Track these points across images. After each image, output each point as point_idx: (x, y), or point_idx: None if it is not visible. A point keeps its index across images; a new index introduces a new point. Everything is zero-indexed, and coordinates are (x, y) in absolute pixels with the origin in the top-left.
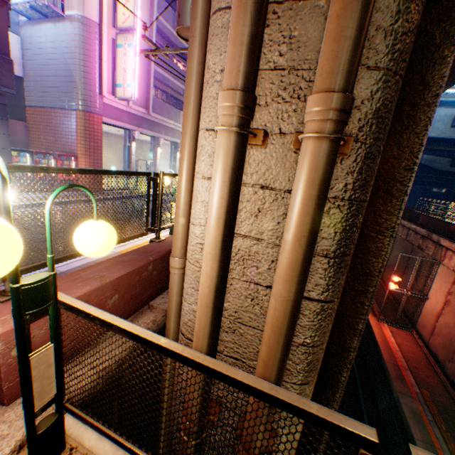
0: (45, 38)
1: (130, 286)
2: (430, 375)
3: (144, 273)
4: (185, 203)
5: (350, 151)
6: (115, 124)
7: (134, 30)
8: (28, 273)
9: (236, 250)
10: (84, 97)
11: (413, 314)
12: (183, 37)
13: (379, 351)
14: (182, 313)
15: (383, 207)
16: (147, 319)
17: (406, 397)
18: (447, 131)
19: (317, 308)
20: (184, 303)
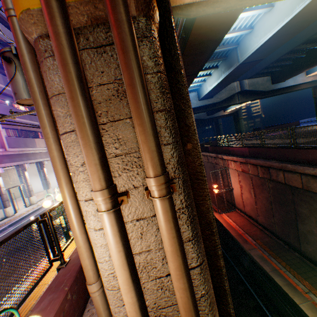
0: None
1: None
2: (255, 229)
3: (66, 305)
4: (84, 242)
5: (177, 190)
6: None
7: None
8: None
9: (138, 264)
10: None
11: (231, 200)
12: (23, 104)
13: (229, 231)
14: None
15: (199, 186)
16: None
17: (252, 250)
18: (198, 103)
19: (199, 270)
20: None
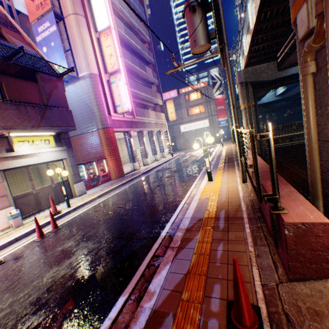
0: (69, 94)
1: None
2: None
3: None
4: None
5: None
6: (120, 130)
7: (119, 71)
8: (165, 226)
9: None
10: (101, 120)
11: None
12: (193, 53)
13: None
14: None
15: None
16: None
17: None
18: None
19: None
20: None
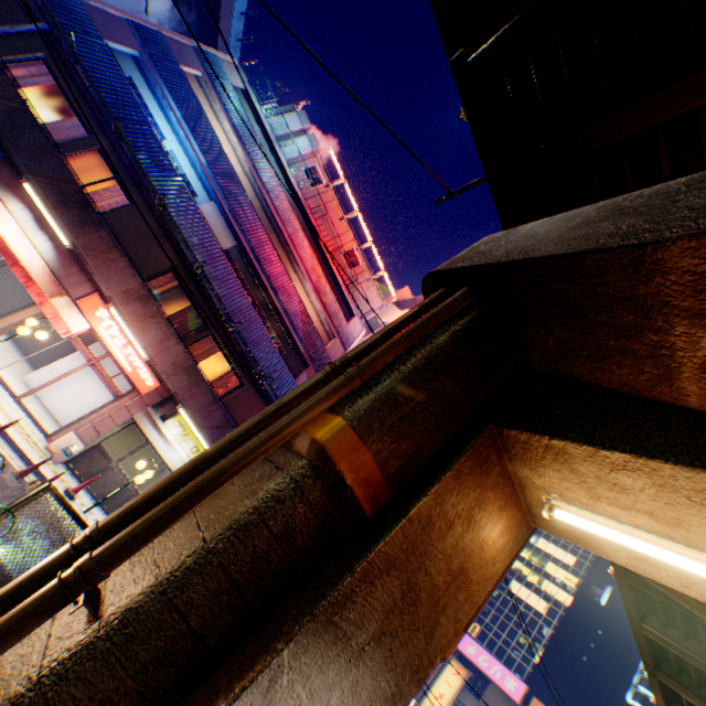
0: None
1: None
2: None
3: None
4: None
5: (72, 612)
6: None
7: None
8: None
9: None
10: None
11: None
12: None
13: None
14: None
15: None
16: None
17: None
18: None
19: None
20: None
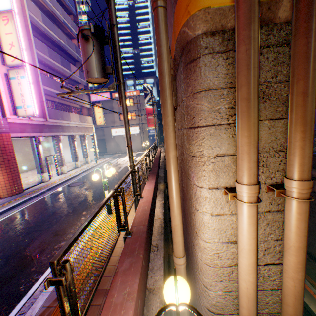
0: None
1: (141, 286)
2: None
3: (142, 269)
4: (180, 221)
5: None
6: (22, 136)
7: (23, 66)
8: (16, 307)
9: None
10: None
11: None
12: (90, 82)
13: None
14: (207, 298)
15: None
16: (156, 303)
17: None
18: None
19: None
20: (209, 291)
